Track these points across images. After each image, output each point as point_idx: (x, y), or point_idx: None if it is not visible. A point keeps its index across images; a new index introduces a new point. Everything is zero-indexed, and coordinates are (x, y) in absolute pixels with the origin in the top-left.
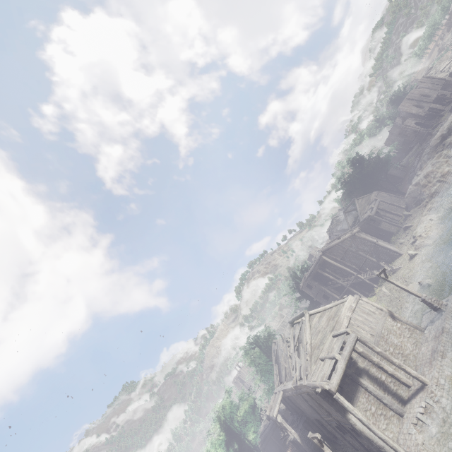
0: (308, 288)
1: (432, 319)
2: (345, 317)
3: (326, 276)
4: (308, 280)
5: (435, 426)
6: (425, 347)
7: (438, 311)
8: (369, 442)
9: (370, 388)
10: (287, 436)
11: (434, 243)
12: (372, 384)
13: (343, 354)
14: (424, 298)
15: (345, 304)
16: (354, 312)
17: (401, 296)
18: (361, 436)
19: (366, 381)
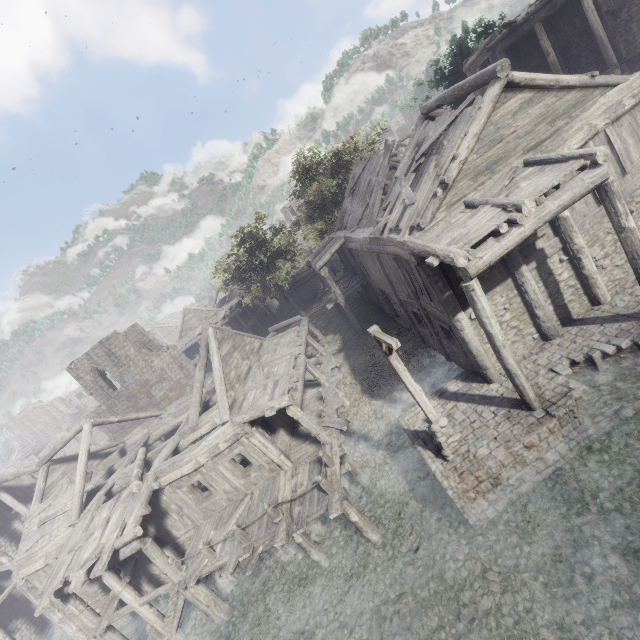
0: None
1: None
2: (586, 128)
3: (543, 51)
4: (497, 48)
5: (611, 376)
6: None
7: None
8: (463, 353)
9: (530, 286)
10: (328, 292)
11: None
12: (536, 281)
13: (545, 206)
14: None
15: (611, 92)
16: (615, 124)
17: None
18: (453, 340)
19: (530, 272)
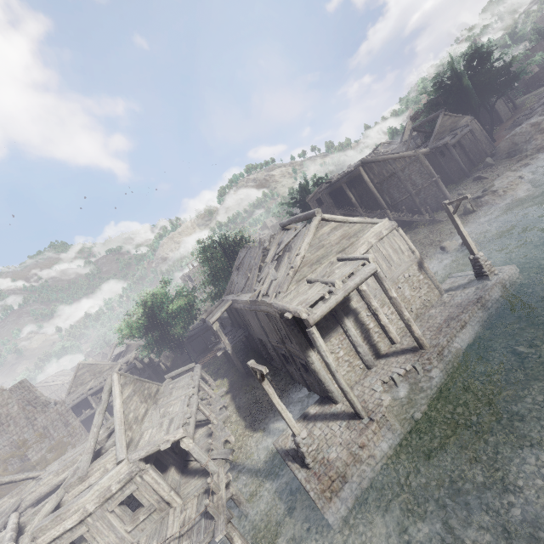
0: (318, 204)
1: (463, 285)
2: (366, 243)
3: (349, 197)
4: (324, 192)
5: (406, 390)
6: (438, 310)
7: (481, 279)
8: (317, 382)
9: (352, 332)
10: (218, 343)
11: (508, 205)
12: (355, 329)
13: (347, 284)
14: (479, 257)
15: (375, 226)
16: (380, 242)
17: (426, 251)
18: (309, 373)
19: (351, 323)
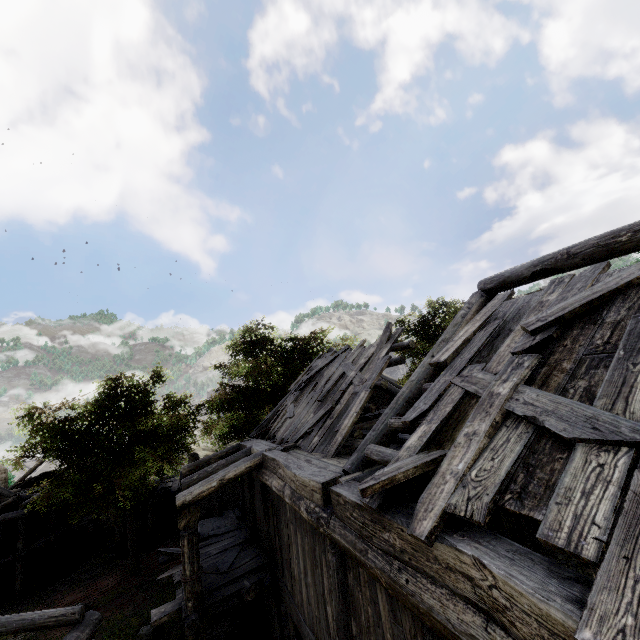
0: None
1: None
2: None
3: None
4: None
5: None
6: None
7: None
8: None
9: None
10: None
11: None
12: None
13: None
14: None
15: None
16: None
17: None
18: None
19: None
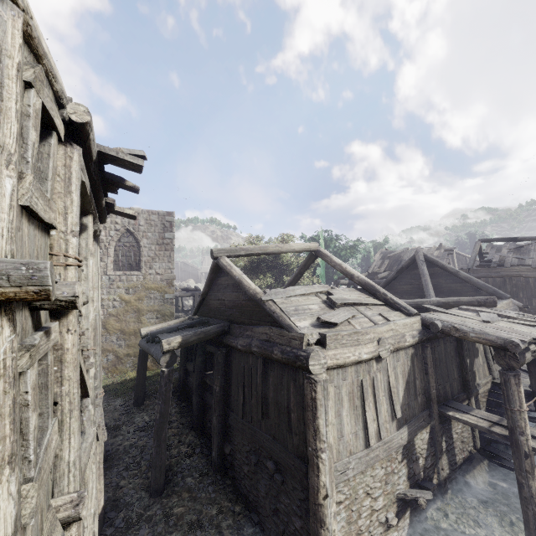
0: None
1: None
2: None
3: None
4: None
5: None
6: None
7: None
8: None
9: None
10: None
11: None
12: None
13: None
14: None
15: None
16: None
17: None
18: None
19: None
